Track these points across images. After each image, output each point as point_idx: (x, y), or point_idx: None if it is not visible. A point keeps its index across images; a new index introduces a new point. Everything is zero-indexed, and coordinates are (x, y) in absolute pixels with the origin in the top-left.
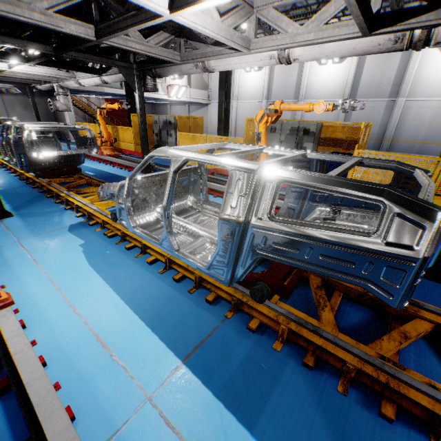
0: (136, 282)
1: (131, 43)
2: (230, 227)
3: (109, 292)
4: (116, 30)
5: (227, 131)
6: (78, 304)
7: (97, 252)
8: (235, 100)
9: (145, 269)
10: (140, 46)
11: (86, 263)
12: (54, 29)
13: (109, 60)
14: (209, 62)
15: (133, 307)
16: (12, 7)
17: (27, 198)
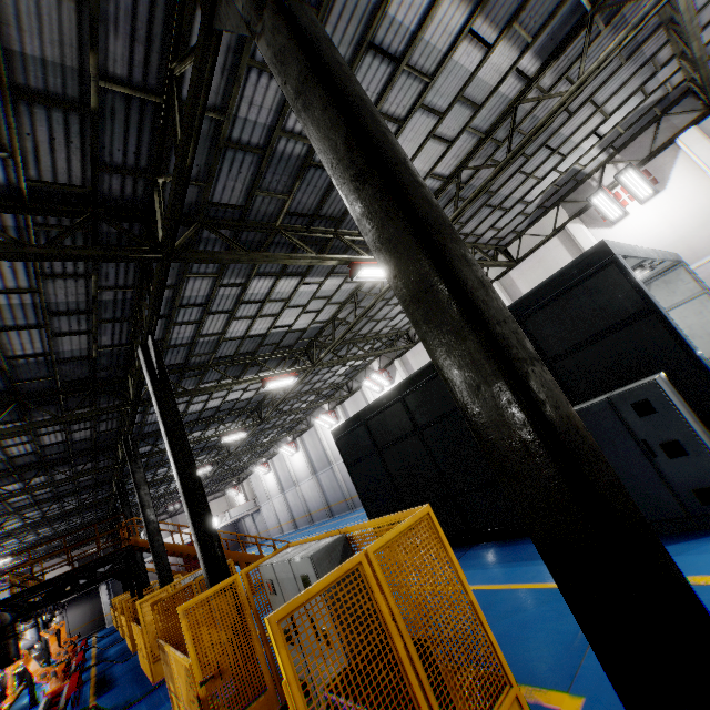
0: None
1: None
2: None
3: None
4: None
5: None
6: None
7: None
8: (269, 500)
9: None
10: None
11: None
12: None
13: None
14: None
15: None
16: None
17: None
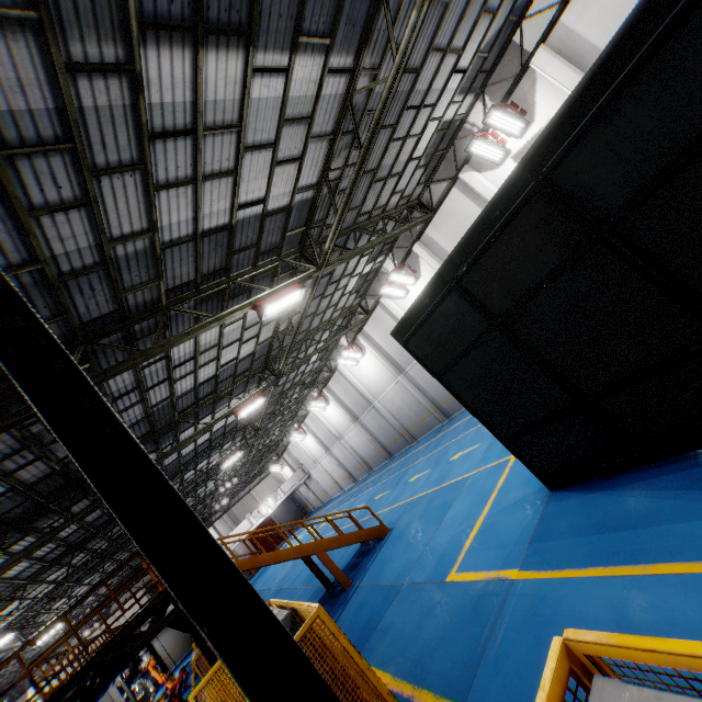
0: None
1: None
2: None
3: None
4: None
5: None
6: None
7: None
8: (317, 463)
9: None
10: None
11: None
12: None
13: None
14: None
15: None
16: None
17: None
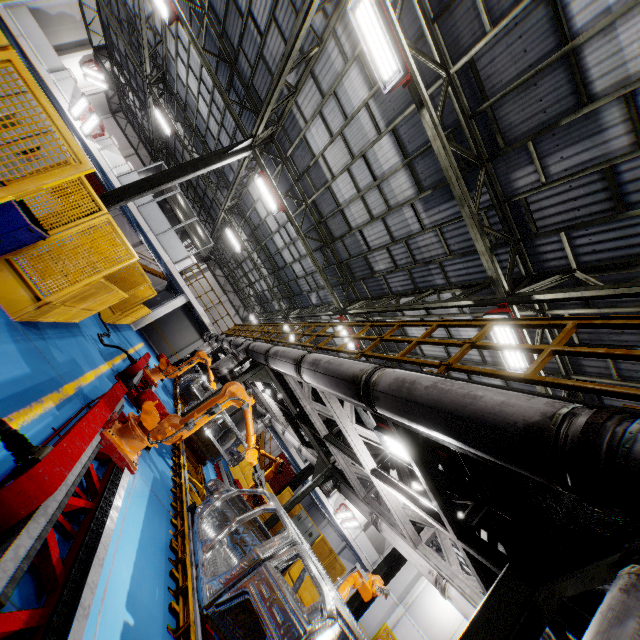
0: (152, 602)
1: (340, 457)
2: (278, 624)
3: (135, 578)
4: (337, 446)
5: (357, 616)
6: (119, 554)
7: (156, 543)
8: (403, 606)
9: (164, 605)
10: (344, 463)
11: (145, 539)
12: (310, 416)
13: (319, 447)
14: (382, 521)
15: (134, 611)
16: (304, 397)
17: (164, 452)
